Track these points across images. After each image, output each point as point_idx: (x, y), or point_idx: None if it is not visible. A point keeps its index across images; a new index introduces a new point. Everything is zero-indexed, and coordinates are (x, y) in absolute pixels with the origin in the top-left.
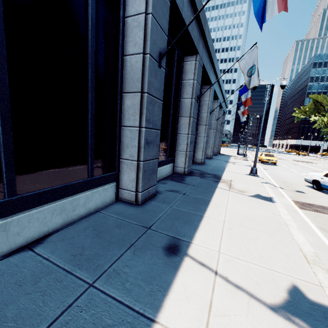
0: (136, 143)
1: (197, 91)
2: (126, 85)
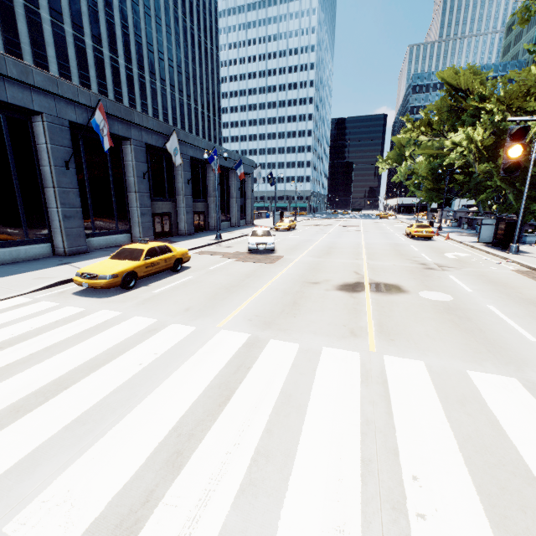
0: (57, 218)
1: (141, 169)
2: (45, 183)
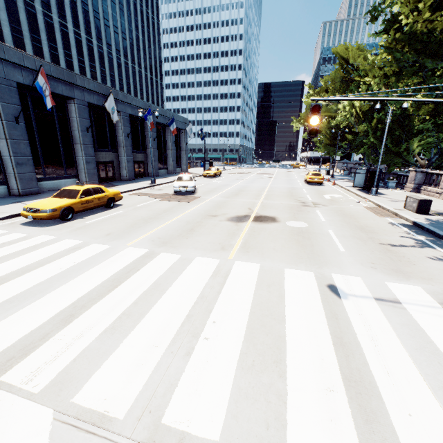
0: (11, 165)
1: (85, 125)
2: None
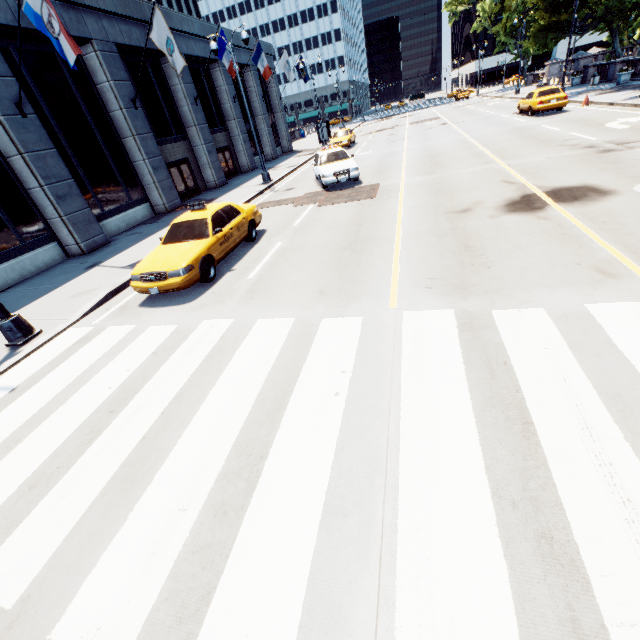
0: (48, 202)
1: (127, 94)
2: (4, 150)
